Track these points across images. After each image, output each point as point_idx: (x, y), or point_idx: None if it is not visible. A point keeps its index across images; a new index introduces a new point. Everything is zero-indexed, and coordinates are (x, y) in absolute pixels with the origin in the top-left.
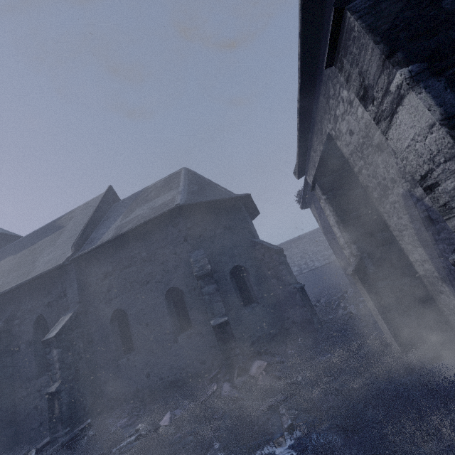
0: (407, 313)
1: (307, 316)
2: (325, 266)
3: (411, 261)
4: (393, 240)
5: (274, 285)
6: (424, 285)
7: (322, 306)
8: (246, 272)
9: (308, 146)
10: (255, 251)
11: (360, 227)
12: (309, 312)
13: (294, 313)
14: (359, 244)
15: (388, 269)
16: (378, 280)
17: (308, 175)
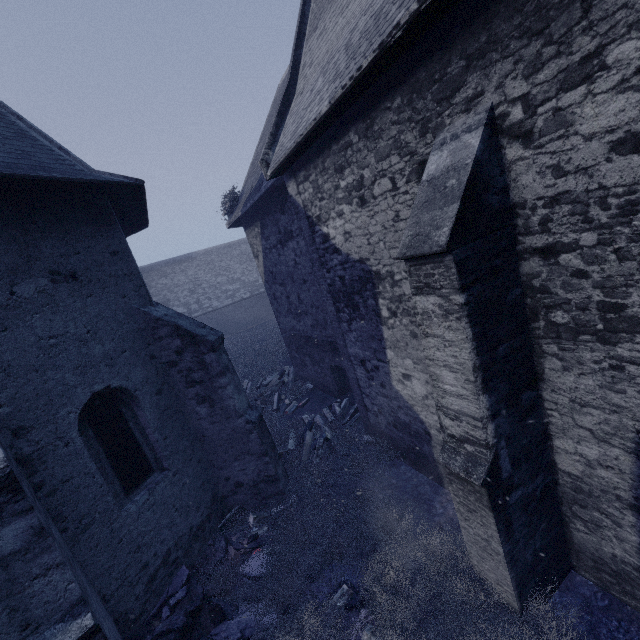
0: (533, 538)
1: (269, 470)
2: (228, 308)
3: (552, 445)
4: (538, 405)
5: (200, 418)
6: (554, 482)
7: (249, 398)
8: (129, 400)
9: (349, 114)
10: (156, 341)
11: (506, 381)
12: (273, 462)
13: (242, 469)
14: (499, 421)
15: (525, 465)
16: (512, 491)
17: (298, 178)
